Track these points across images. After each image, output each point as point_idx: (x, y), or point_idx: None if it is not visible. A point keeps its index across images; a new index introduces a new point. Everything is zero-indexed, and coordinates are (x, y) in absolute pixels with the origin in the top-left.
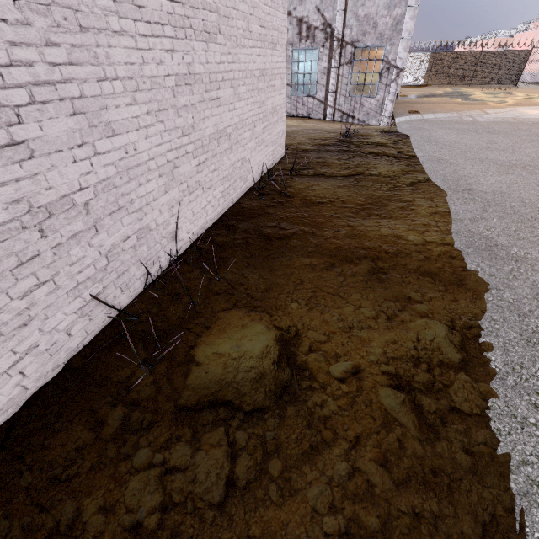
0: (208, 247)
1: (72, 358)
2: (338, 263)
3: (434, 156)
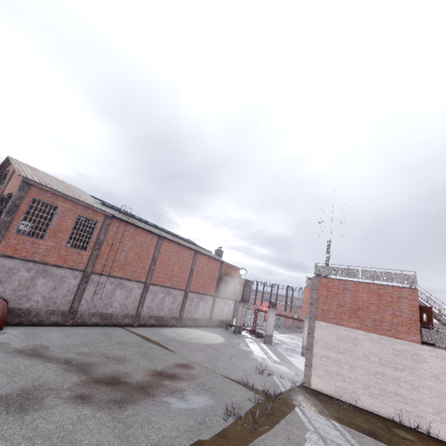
0: (443, 442)
1: (388, 418)
2: None
3: None
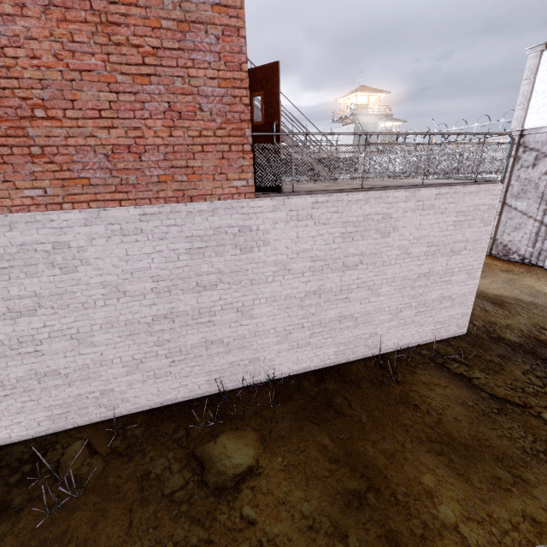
0: (294, 383)
1: (196, 397)
2: (343, 462)
3: None
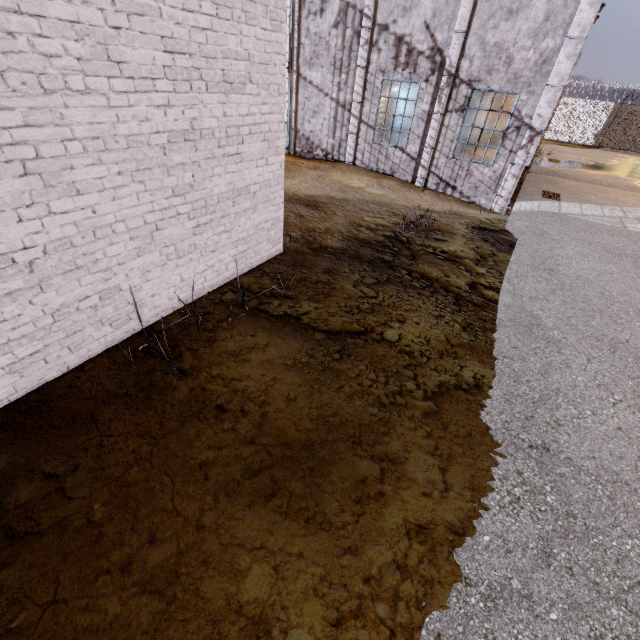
0: None
1: None
2: None
3: (528, 310)
